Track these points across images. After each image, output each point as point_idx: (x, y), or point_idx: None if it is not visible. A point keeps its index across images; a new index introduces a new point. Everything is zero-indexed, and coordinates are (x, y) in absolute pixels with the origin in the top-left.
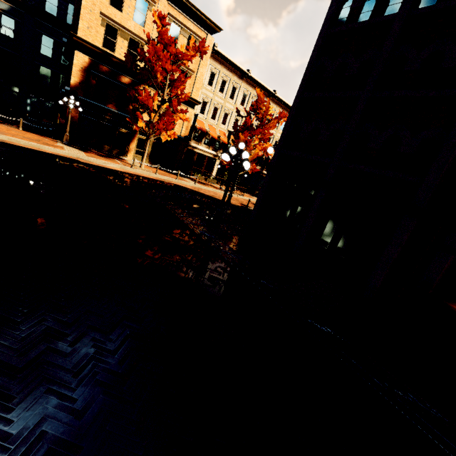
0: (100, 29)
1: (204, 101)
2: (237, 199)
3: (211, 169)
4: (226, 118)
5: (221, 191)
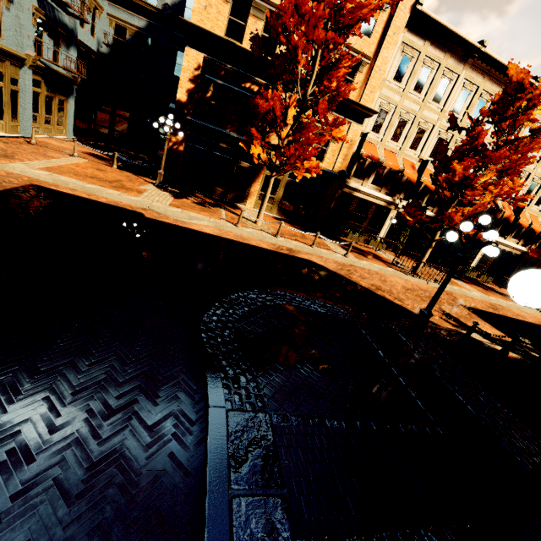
0: (224, 7)
1: (383, 110)
2: (428, 291)
3: (378, 226)
4: (420, 138)
5: (395, 271)
